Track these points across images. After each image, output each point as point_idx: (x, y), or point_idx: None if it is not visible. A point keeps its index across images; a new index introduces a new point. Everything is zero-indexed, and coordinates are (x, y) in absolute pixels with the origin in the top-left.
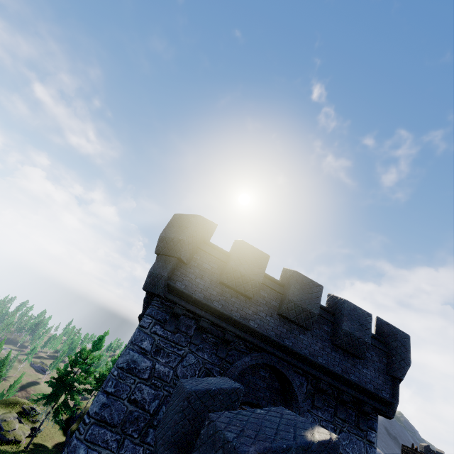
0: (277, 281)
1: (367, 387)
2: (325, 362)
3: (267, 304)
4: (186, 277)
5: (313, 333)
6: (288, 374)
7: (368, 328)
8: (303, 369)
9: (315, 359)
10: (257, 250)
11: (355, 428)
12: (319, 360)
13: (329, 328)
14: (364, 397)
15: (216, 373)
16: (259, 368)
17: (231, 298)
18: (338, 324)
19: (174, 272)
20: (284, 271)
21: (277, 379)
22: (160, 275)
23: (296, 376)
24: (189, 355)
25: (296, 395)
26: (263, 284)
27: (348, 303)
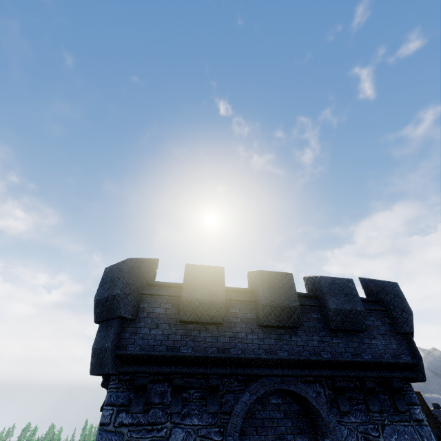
0: (244, 290)
1: (385, 360)
2: (330, 355)
3: (242, 321)
4: (137, 335)
5: (304, 329)
6: (298, 390)
7: (355, 295)
8: (311, 376)
9: (318, 357)
10: (207, 267)
11: (396, 414)
12: (323, 355)
13: (318, 314)
14: (388, 372)
15: (216, 436)
16: (267, 397)
17: (200, 333)
18: (324, 306)
19: (120, 336)
20: (248, 275)
21: (292, 399)
22: (104, 348)
23: (308, 387)
24: (175, 431)
25: (318, 410)
26: (230, 300)
27: (324, 278)
